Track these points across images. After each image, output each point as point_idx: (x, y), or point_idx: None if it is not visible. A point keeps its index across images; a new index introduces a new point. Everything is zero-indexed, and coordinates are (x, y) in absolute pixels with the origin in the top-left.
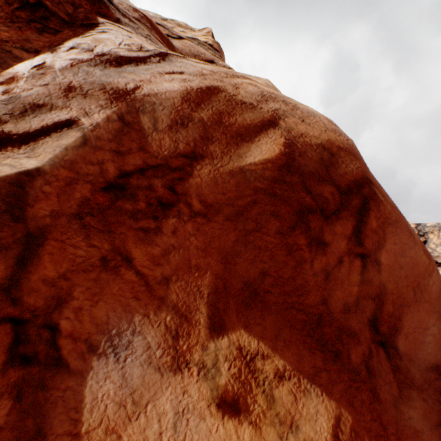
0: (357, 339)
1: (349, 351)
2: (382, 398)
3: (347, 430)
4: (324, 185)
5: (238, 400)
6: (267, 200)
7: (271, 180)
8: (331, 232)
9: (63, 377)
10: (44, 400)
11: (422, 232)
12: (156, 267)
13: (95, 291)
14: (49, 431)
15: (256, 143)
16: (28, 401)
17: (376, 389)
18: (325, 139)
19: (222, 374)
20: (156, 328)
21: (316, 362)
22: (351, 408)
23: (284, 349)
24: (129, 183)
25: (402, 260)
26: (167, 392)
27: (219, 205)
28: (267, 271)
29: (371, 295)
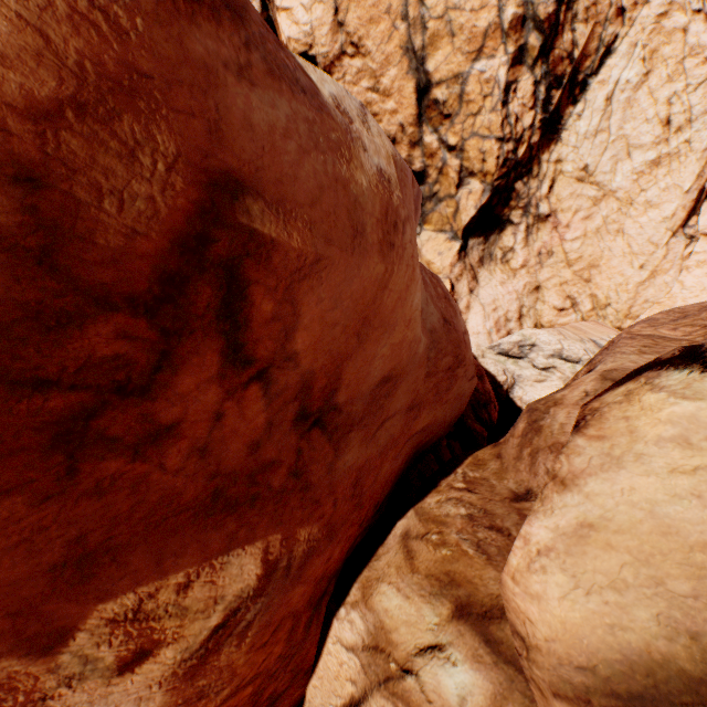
0: (278, 464)
1: (269, 483)
2: (316, 480)
3: (278, 546)
4: (80, 333)
5: (144, 648)
6: None
7: None
8: (173, 402)
9: None
10: None
11: None
12: None
13: None
14: None
15: None
16: None
17: (309, 480)
18: None
19: (106, 656)
20: None
21: (230, 530)
22: (280, 527)
23: (180, 560)
24: None
25: (338, 312)
26: None
27: None
28: (80, 534)
29: (291, 398)
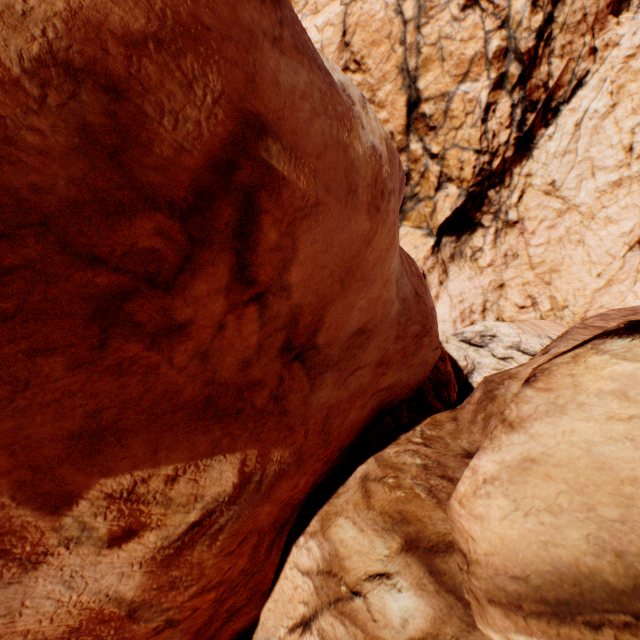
0: (262, 385)
1: (253, 401)
2: (292, 409)
3: (254, 461)
4: (130, 223)
5: (132, 527)
6: None
7: None
8: (188, 303)
9: None
10: None
11: None
12: None
13: None
14: None
15: None
16: None
17: (286, 407)
18: (58, 14)
19: (100, 527)
20: None
21: (215, 436)
22: (257, 444)
23: (171, 454)
24: None
25: (328, 256)
26: (41, 582)
27: None
28: (97, 409)
29: (281, 327)
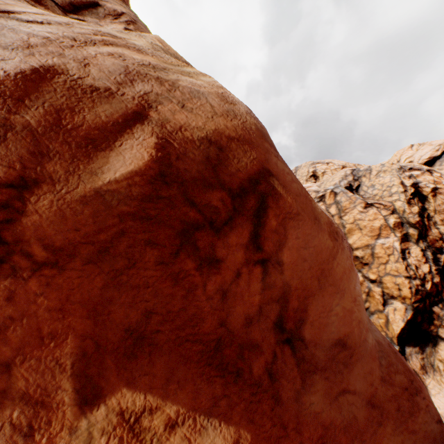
0: (259, 350)
1: (251, 365)
2: (285, 398)
3: None
4: (211, 192)
5: None
6: (138, 226)
7: (141, 199)
8: (224, 246)
9: None
10: None
11: (356, 177)
12: None
13: None
14: None
15: (117, 150)
16: None
17: (279, 392)
18: (212, 129)
19: None
20: None
21: (215, 391)
22: (251, 425)
23: (178, 391)
24: None
25: (306, 252)
26: None
27: (73, 246)
28: (152, 309)
29: (275, 298)
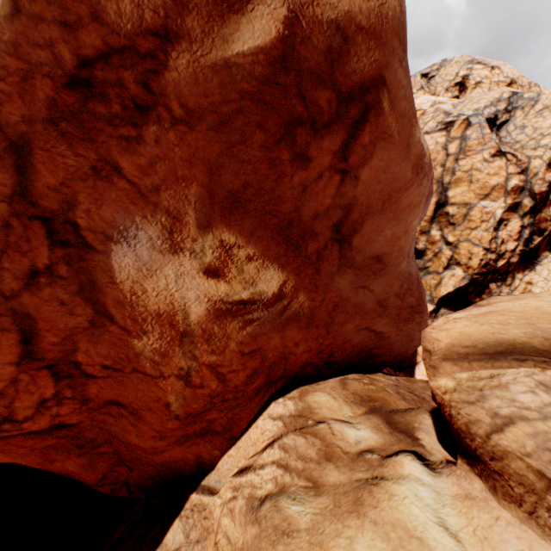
0: (317, 238)
1: (307, 245)
2: (323, 273)
3: (290, 287)
4: (322, 90)
5: (218, 271)
6: (254, 108)
7: (261, 82)
8: (317, 148)
9: (94, 255)
10: (87, 266)
11: (511, 107)
12: (146, 178)
13: (97, 198)
14: (97, 281)
15: (248, 16)
16: (77, 266)
17: (320, 268)
18: (344, 11)
19: (208, 257)
20: (155, 226)
21: (280, 252)
22: (296, 277)
23: (257, 243)
24: (94, 77)
25: (384, 176)
26: (169, 265)
27: (202, 112)
28: (249, 183)
29: (342, 206)
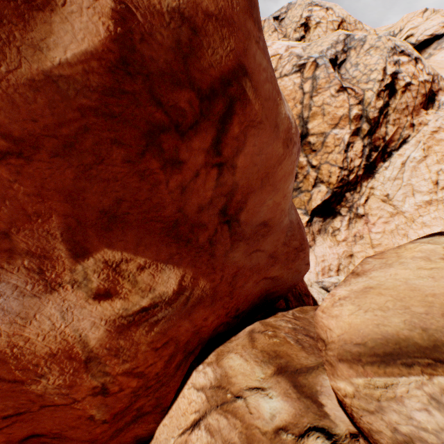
0: (206, 228)
1: (198, 237)
2: (218, 255)
3: (189, 279)
4: (180, 91)
5: (110, 291)
6: (102, 124)
7: (102, 93)
8: (188, 149)
9: None
10: None
11: (347, 48)
12: None
13: None
14: None
15: (61, 12)
16: None
17: (214, 252)
18: None
19: (94, 281)
20: (17, 273)
21: (172, 251)
22: (193, 268)
23: (146, 251)
24: None
25: (258, 158)
26: (50, 305)
27: (35, 139)
28: (122, 198)
29: (224, 193)
